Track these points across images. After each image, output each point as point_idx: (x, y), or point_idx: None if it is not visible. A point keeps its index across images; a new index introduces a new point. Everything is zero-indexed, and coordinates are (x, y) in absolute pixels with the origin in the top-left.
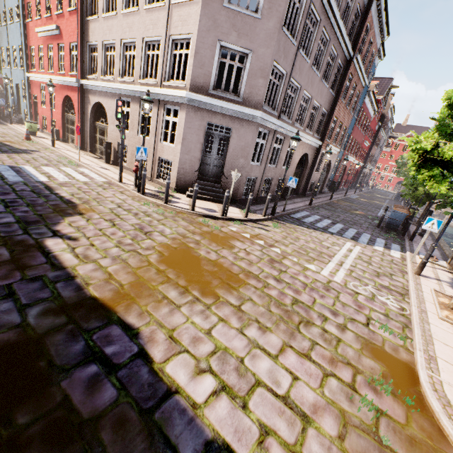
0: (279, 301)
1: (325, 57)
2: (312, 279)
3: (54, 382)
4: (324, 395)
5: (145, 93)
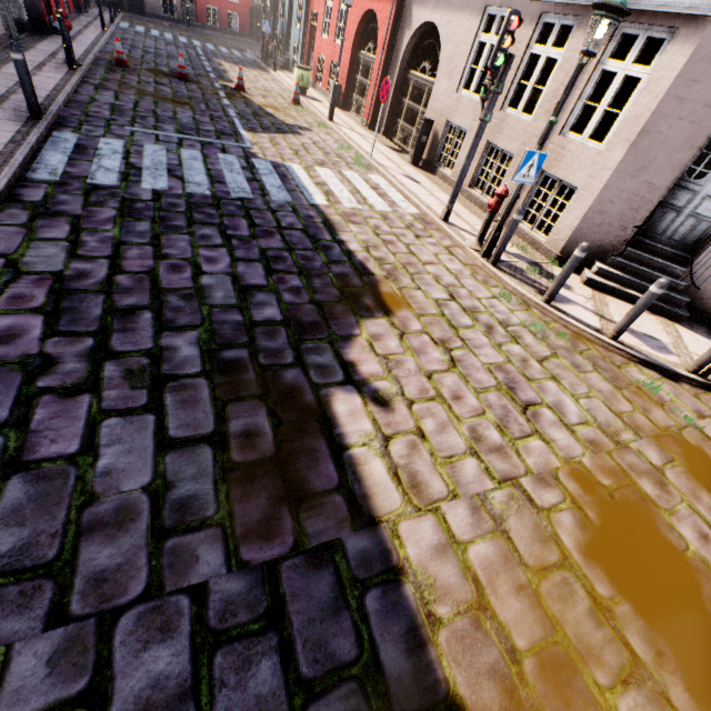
0: None
1: None
2: None
3: None
4: None
5: None
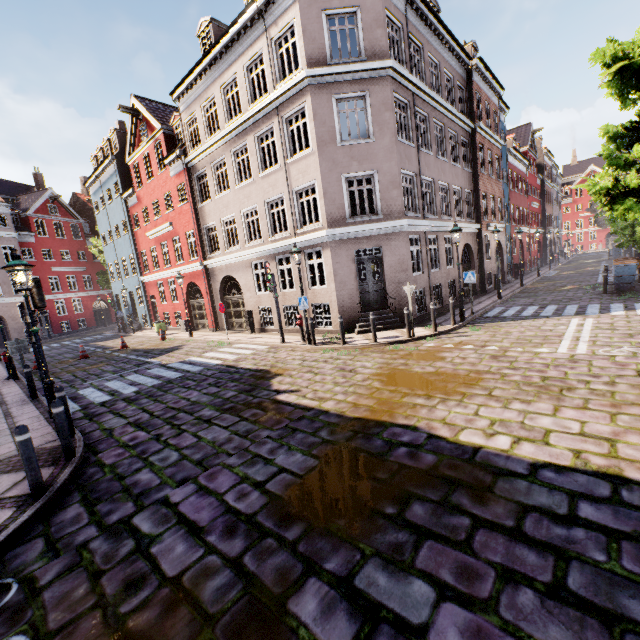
0: (527, 382)
1: (446, 142)
2: (551, 359)
3: (384, 460)
4: (619, 425)
5: (279, 248)
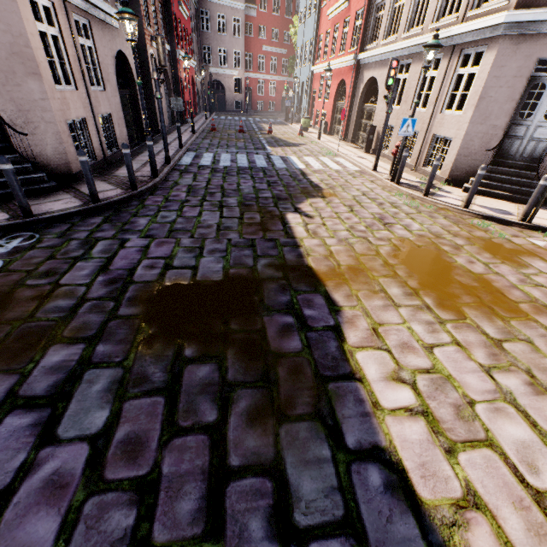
0: None
1: None
2: None
3: (259, 314)
4: None
5: None
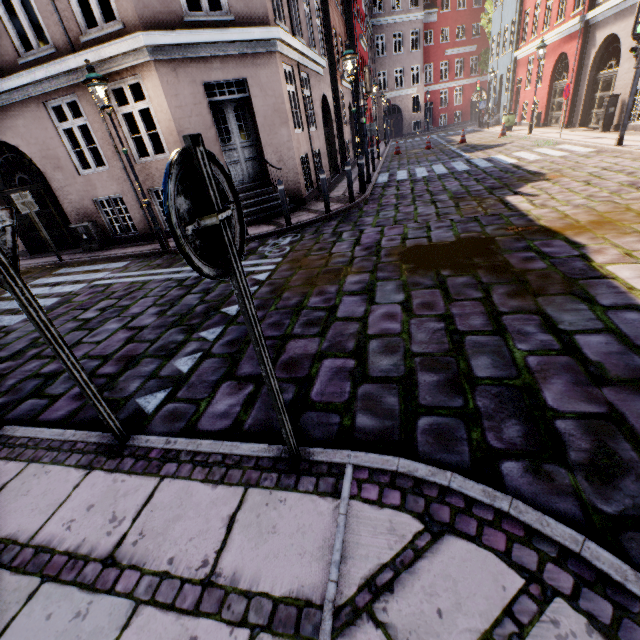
0: None
1: None
2: None
3: (498, 254)
4: None
5: None
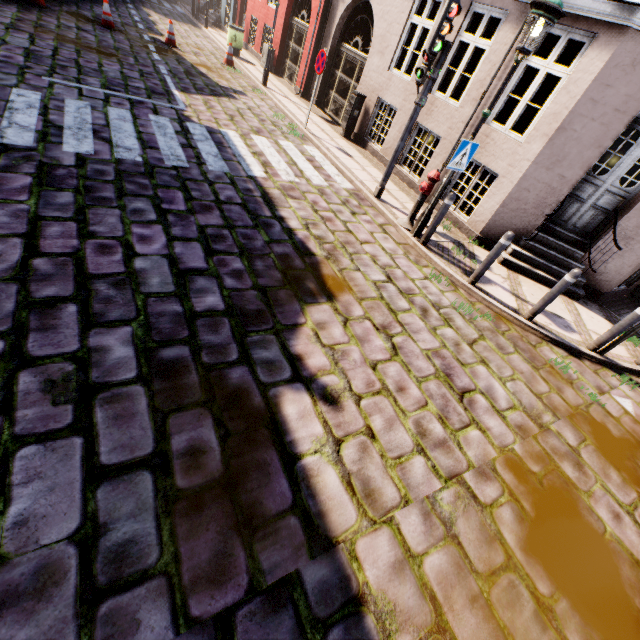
0: None
1: None
2: None
3: None
4: None
5: None
